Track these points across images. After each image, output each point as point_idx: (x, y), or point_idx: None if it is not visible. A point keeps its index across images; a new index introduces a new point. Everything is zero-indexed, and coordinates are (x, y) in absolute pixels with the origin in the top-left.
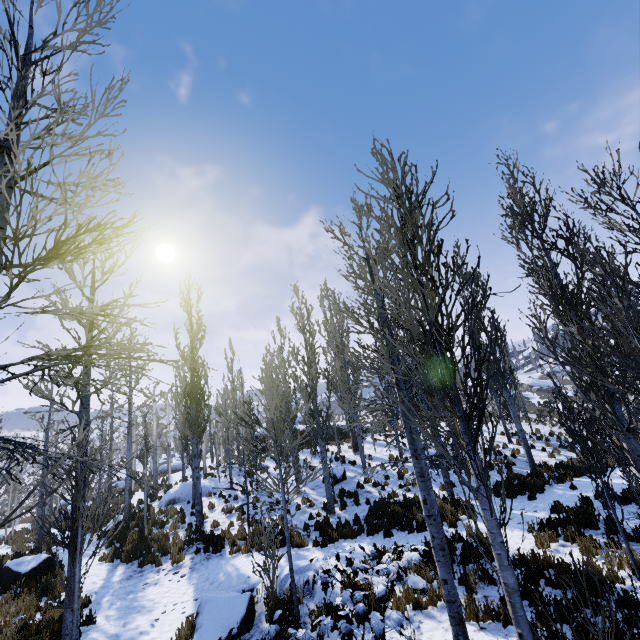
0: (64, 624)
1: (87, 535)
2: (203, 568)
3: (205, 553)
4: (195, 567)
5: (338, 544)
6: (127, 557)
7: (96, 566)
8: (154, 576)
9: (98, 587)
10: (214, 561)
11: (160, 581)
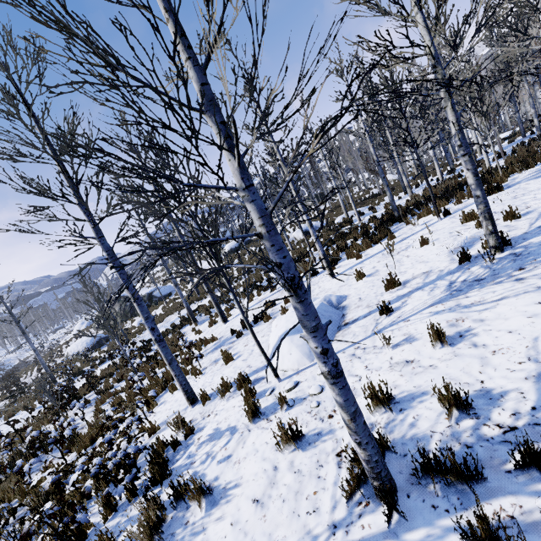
0: None
1: None
2: None
3: None
4: None
5: None
6: None
7: None
8: None
9: None
10: None
11: None
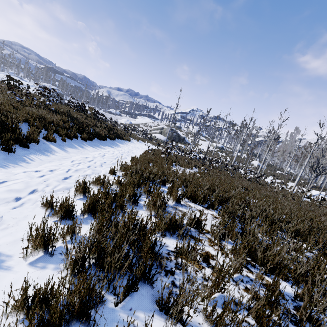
0: None
1: None
2: None
3: None
4: None
5: None
6: None
7: None
8: None
9: None
10: None
11: None
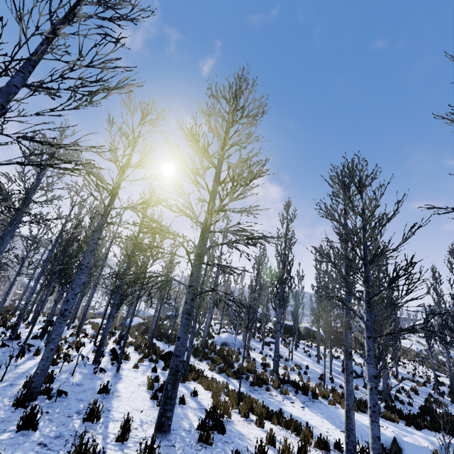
0: (350, 421)
1: (167, 345)
2: (316, 407)
3: (304, 395)
4: (307, 404)
5: (428, 431)
6: (234, 375)
7: (211, 372)
8: (273, 398)
9: (236, 390)
10: (322, 405)
11: (284, 404)
